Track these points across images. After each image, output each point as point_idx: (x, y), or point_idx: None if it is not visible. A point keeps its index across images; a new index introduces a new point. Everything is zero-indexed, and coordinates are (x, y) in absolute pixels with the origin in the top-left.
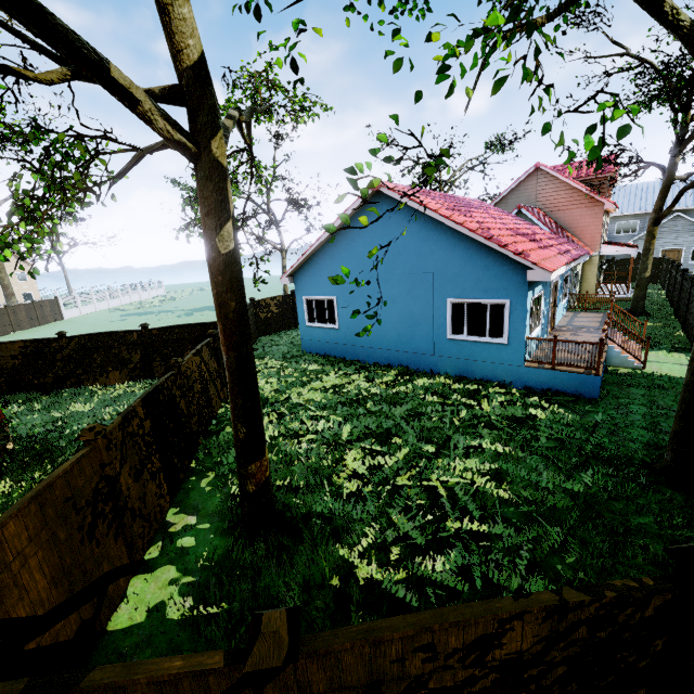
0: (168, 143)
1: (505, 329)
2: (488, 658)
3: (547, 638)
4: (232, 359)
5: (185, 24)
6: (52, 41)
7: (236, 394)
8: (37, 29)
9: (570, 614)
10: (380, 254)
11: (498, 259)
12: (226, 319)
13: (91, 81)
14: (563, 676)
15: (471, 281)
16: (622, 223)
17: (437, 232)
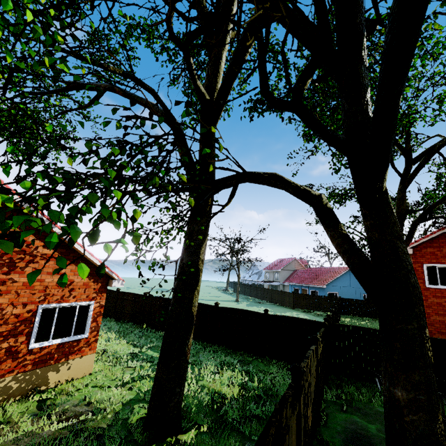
0: None
1: None
2: None
3: None
4: None
5: None
6: None
7: None
8: None
9: None
10: (349, 282)
11: None
12: None
13: None
14: None
15: None
16: None
17: None
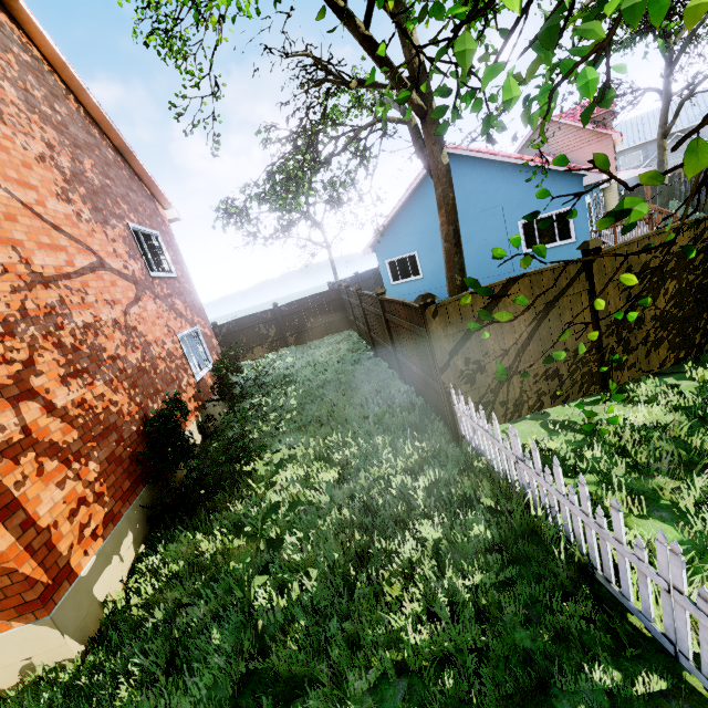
0: (414, 107)
1: (572, 230)
2: (671, 251)
3: (693, 239)
4: (451, 231)
5: (417, 42)
6: (383, 62)
7: (454, 254)
8: (379, 57)
9: (701, 225)
10: None
11: (555, 178)
12: (447, 206)
13: (360, 86)
14: (702, 260)
15: (536, 201)
16: (626, 157)
17: (500, 171)
